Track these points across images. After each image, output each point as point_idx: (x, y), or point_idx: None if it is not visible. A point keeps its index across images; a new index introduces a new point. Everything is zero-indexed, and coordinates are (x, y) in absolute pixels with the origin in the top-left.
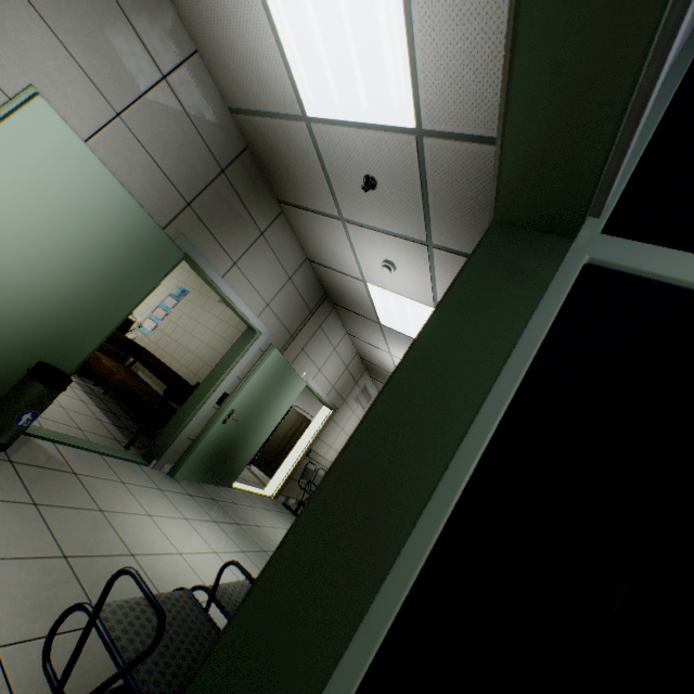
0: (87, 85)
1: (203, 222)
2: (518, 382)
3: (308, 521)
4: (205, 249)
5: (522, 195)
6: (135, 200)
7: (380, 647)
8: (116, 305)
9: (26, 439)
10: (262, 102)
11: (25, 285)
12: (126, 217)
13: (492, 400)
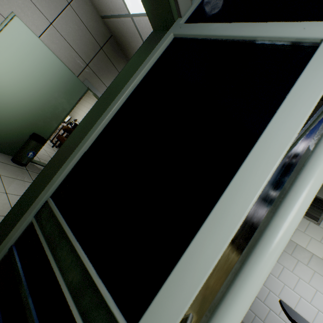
0: (36, 10)
1: (95, 73)
2: (134, 82)
3: (69, 139)
4: (97, 86)
5: (153, 13)
6: (62, 62)
7: (76, 165)
8: (61, 110)
9: (34, 164)
10: (112, 10)
11: (23, 101)
12: (59, 71)
13: (124, 89)
